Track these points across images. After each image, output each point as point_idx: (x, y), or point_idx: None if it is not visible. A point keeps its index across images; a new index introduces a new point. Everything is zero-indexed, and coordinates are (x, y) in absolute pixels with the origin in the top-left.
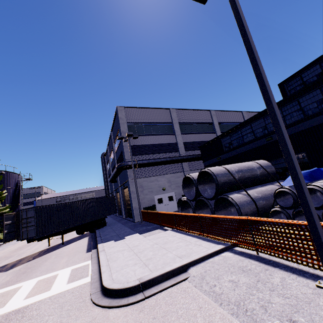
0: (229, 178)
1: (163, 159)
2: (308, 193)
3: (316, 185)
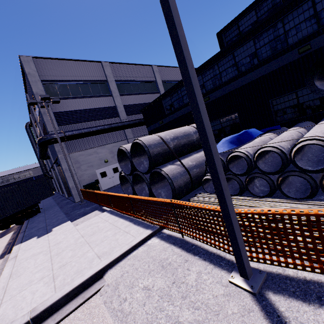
0: (163, 148)
1: (99, 128)
2: (224, 180)
3: (242, 151)
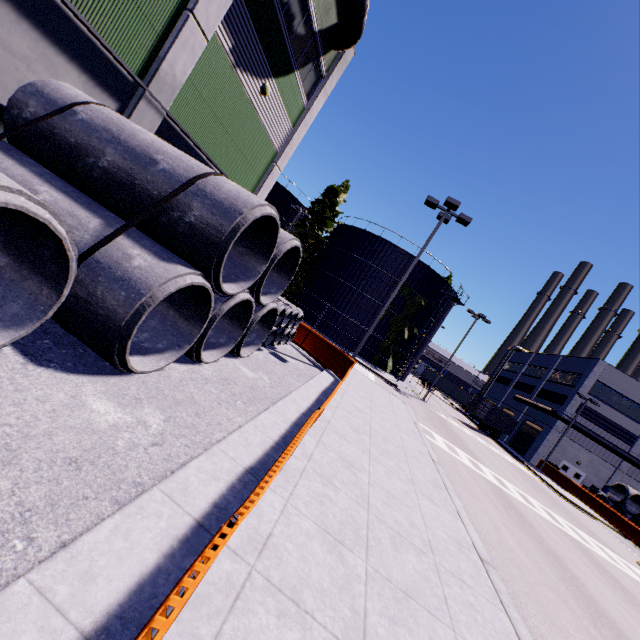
0: None
1: (605, 441)
2: None
3: None
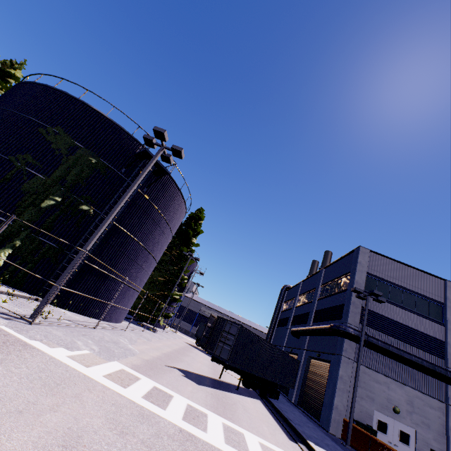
0: None
1: (414, 358)
2: None
3: None
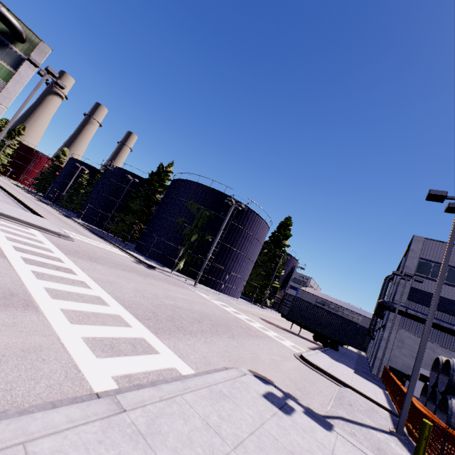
0: None
1: None
2: (414, 380)
3: None
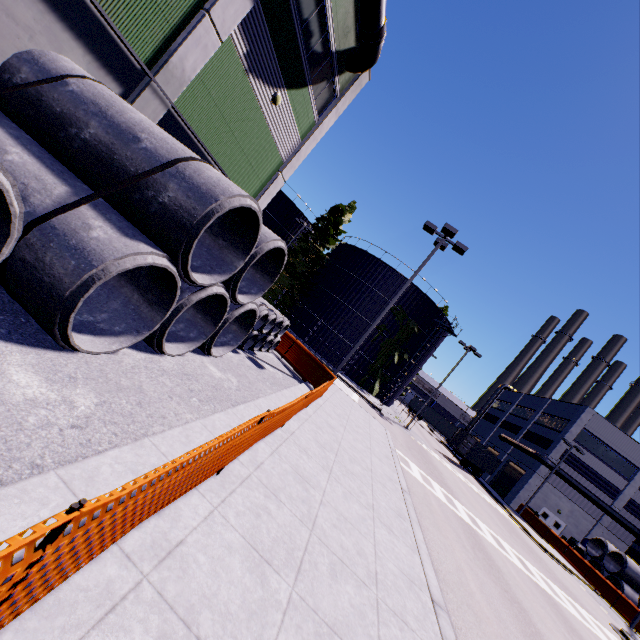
0: (636, 578)
1: (587, 492)
2: None
3: None
